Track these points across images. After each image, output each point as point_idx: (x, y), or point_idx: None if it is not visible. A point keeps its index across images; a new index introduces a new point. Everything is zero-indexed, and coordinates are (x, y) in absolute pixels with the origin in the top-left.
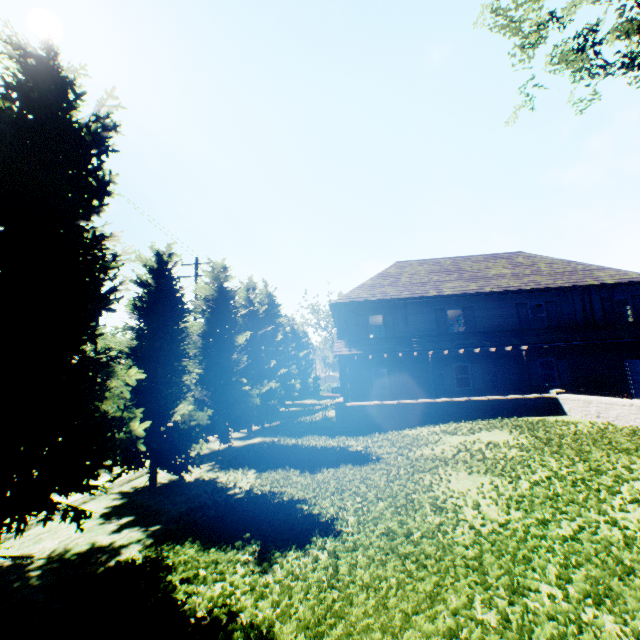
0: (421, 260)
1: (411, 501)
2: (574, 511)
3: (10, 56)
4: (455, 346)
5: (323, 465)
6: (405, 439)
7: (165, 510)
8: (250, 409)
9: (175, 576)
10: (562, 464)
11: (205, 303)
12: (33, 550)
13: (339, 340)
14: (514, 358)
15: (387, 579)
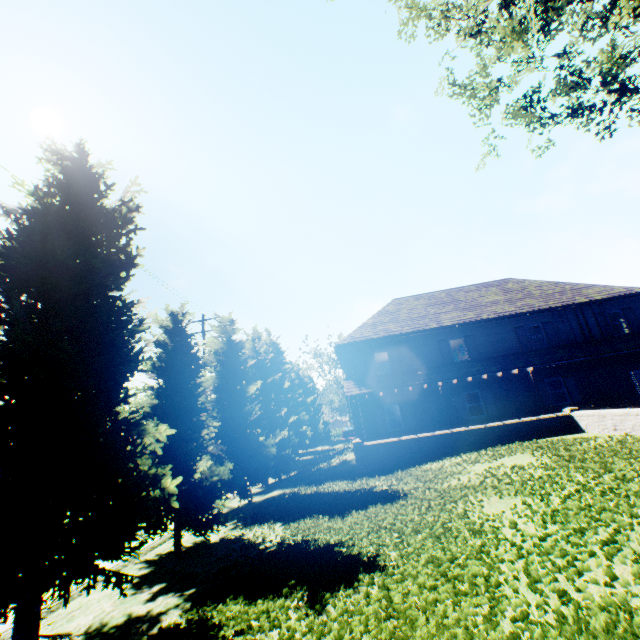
0: (416, 295)
1: (449, 529)
2: (607, 517)
3: (49, 160)
4: (462, 374)
5: (351, 508)
6: (429, 473)
7: (196, 573)
8: (267, 460)
9: (227, 631)
10: (588, 477)
11: (215, 357)
12: (68, 628)
13: (348, 380)
14: (522, 381)
15: (442, 600)
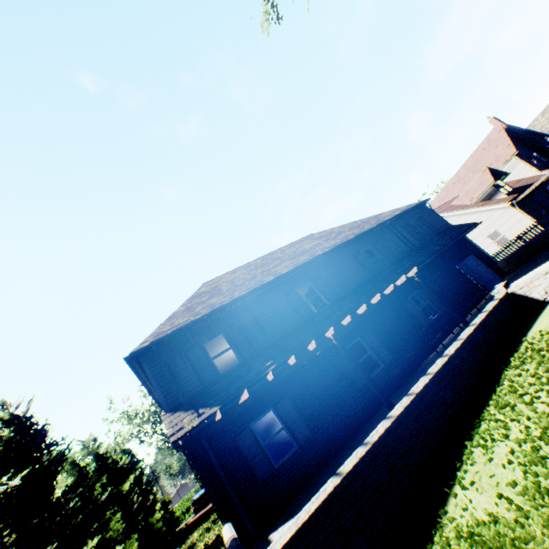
0: (230, 271)
1: None
2: None
3: None
4: (338, 319)
5: None
6: None
7: None
8: None
9: None
10: None
11: None
12: None
13: (171, 410)
14: (391, 307)
15: None
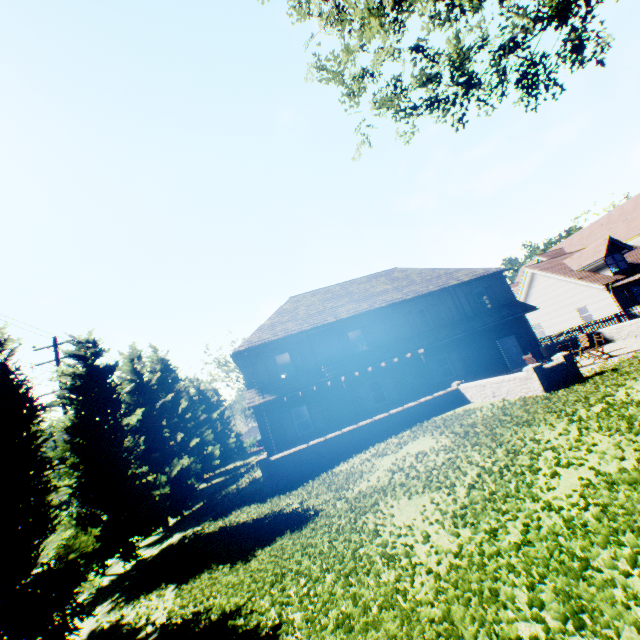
0: (313, 291)
1: (360, 560)
2: (513, 507)
3: None
4: (364, 365)
5: (257, 545)
6: (340, 477)
7: None
8: (158, 503)
9: None
10: (485, 455)
11: (72, 390)
12: None
13: (250, 390)
14: (415, 362)
15: None
